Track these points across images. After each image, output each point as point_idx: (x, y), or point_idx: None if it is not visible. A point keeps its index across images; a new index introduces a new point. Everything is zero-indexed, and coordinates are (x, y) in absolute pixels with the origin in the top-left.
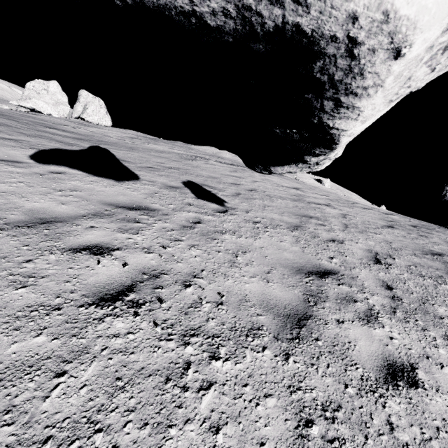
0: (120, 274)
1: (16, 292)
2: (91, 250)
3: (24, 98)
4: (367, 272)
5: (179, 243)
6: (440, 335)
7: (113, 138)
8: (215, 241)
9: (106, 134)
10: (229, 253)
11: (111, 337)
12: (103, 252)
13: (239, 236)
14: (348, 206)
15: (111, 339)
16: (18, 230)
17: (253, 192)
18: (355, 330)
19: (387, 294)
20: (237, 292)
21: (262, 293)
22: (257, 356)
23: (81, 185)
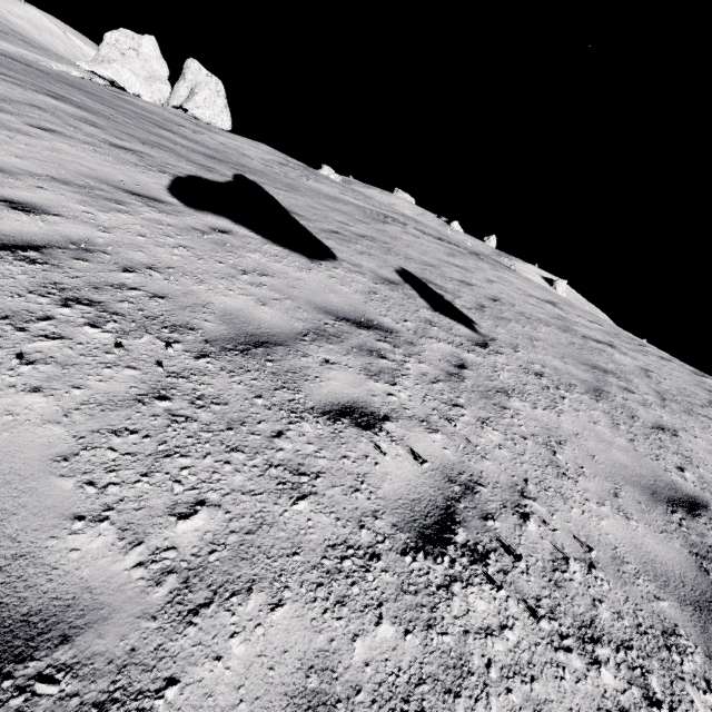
0: (418, 477)
1: (297, 508)
2: (352, 418)
3: (100, 59)
4: None
5: (462, 413)
6: None
7: (255, 162)
8: (508, 414)
9: (243, 150)
10: (540, 442)
11: (484, 636)
12: (370, 423)
13: (533, 404)
14: (639, 351)
15: (486, 641)
16: (231, 359)
17: (499, 304)
18: None
19: None
20: (599, 538)
21: (633, 545)
22: (709, 702)
23: (266, 262)
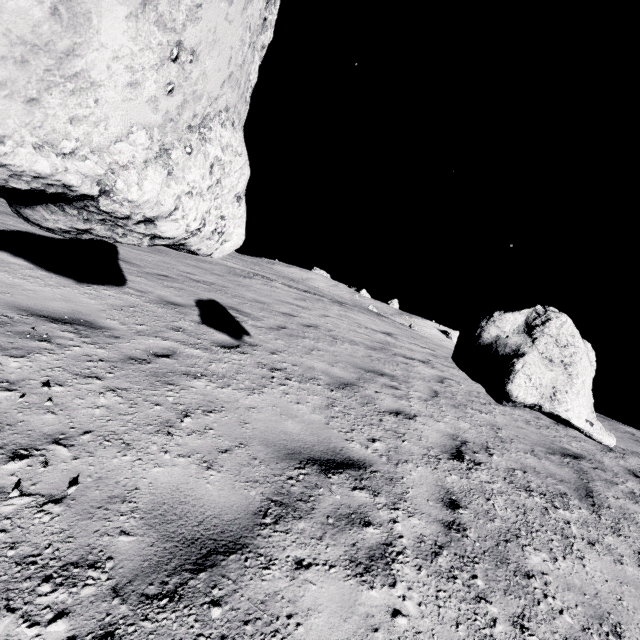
0: None
1: None
2: None
3: None
4: (426, 472)
5: (89, 382)
6: (509, 615)
7: None
8: (168, 388)
9: None
10: (178, 409)
11: None
12: None
13: (225, 385)
14: (457, 368)
15: None
16: None
17: (311, 328)
18: (324, 588)
19: (442, 516)
20: (121, 480)
21: (174, 488)
22: (21, 636)
23: (3, 277)
